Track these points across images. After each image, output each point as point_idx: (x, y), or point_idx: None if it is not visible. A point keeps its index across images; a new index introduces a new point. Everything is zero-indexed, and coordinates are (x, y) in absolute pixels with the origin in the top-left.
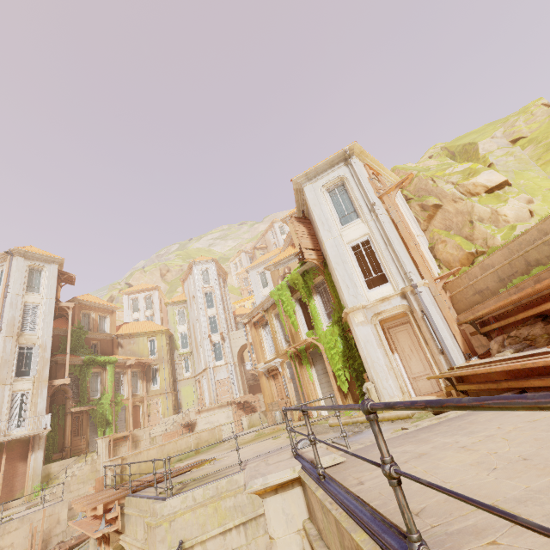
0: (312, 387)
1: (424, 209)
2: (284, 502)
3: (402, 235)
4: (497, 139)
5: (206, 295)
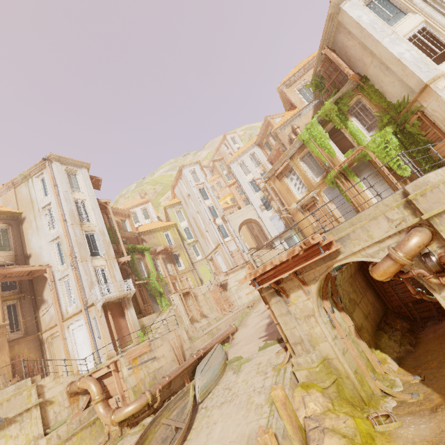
0: (363, 193)
1: None
2: None
3: None
4: None
5: (200, 190)
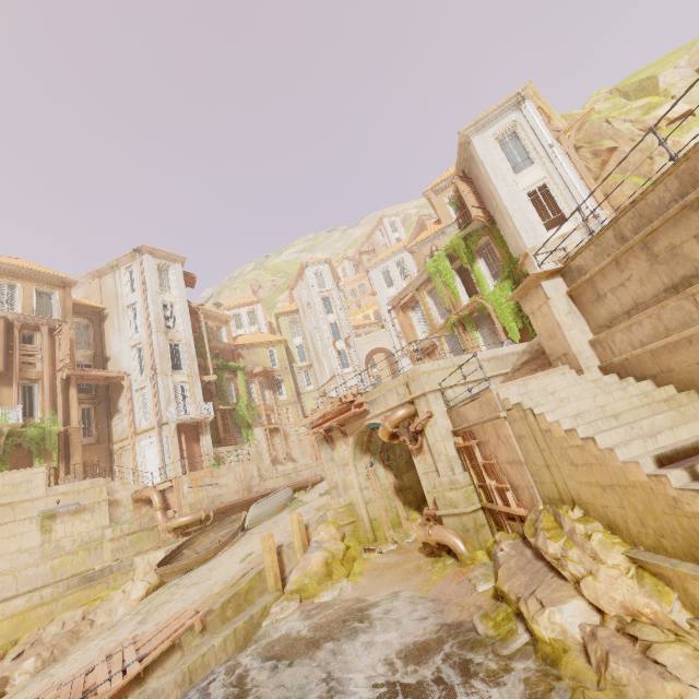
0: (478, 349)
1: (597, 155)
2: (553, 284)
3: (582, 174)
4: (680, 69)
5: (323, 300)
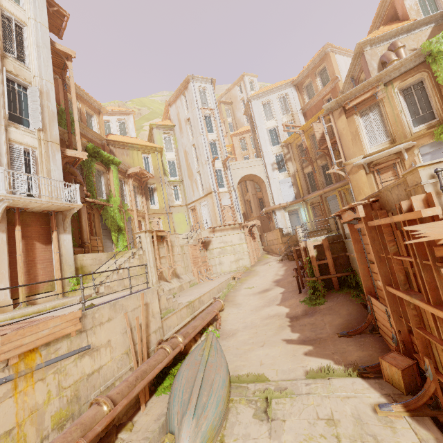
0: None
1: None
2: None
3: None
4: None
5: (205, 118)
